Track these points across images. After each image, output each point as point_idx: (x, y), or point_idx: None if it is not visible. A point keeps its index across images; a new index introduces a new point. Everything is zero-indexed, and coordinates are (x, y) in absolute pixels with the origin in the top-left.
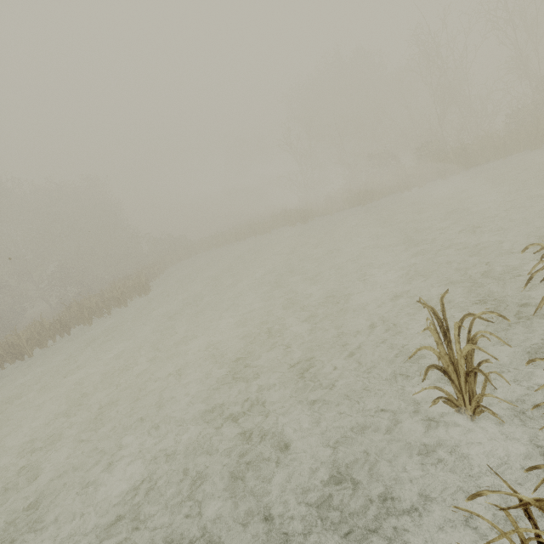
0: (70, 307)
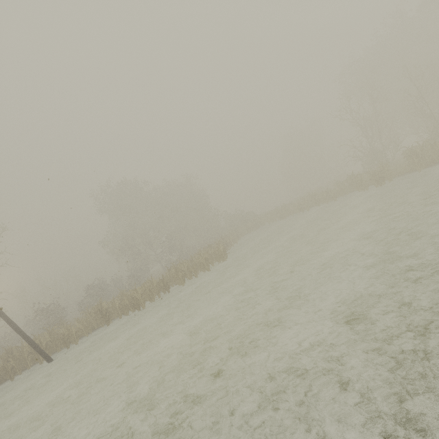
0: (170, 269)
